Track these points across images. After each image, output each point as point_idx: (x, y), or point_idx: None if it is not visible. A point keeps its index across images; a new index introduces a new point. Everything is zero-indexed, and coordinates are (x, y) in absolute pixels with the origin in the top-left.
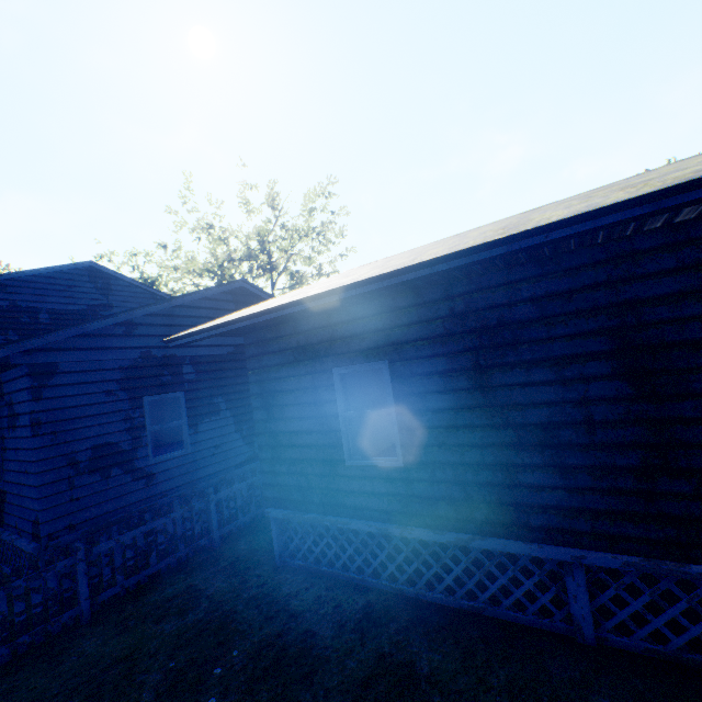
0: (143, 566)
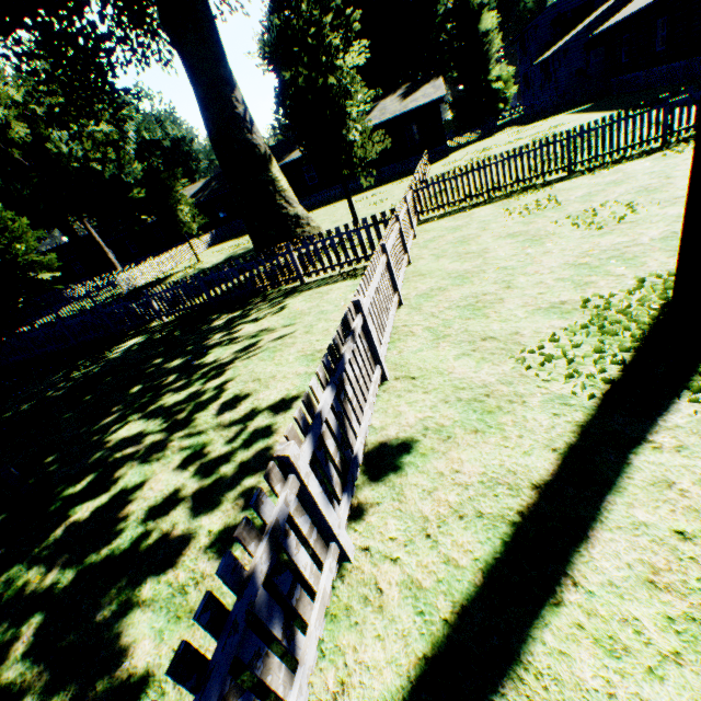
0: (583, 99)
